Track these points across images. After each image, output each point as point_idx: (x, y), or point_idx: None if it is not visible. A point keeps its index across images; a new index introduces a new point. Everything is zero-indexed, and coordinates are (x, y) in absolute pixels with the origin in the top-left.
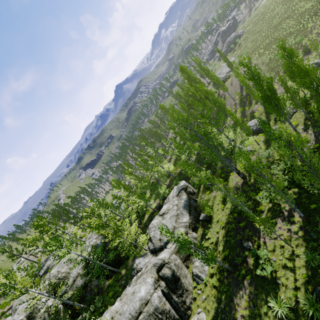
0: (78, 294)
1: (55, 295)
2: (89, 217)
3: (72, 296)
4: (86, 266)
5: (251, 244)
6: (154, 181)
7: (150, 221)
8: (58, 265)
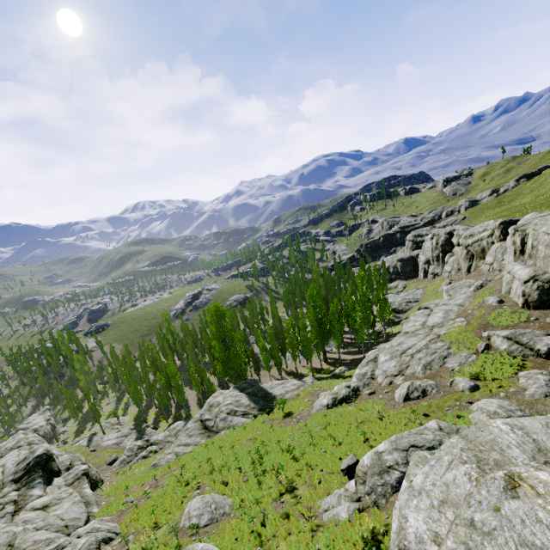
0: None
1: None
2: None
3: None
4: None
5: None
6: None
7: None
8: None
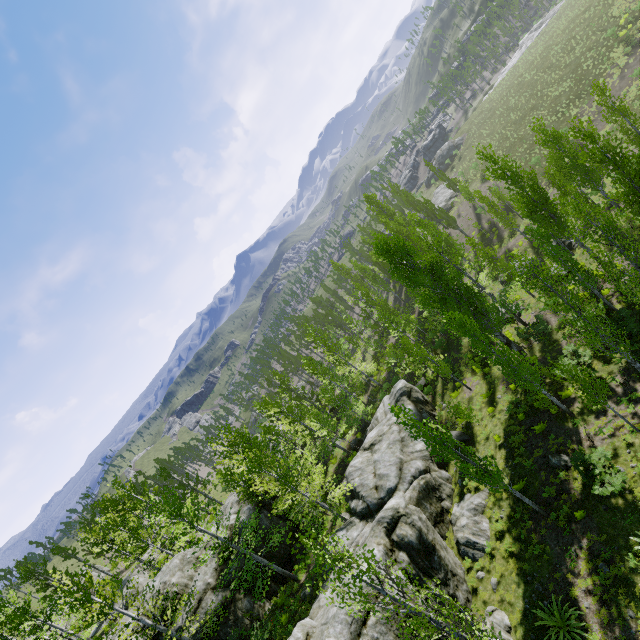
0: (215, 620)
1: (159, 637)
2: (230, 453)
3: (201, 629)
4: (222, 568)
5: (567, 457)
6: (337, 403)
7: (342, 476)
8: (160, 575)
